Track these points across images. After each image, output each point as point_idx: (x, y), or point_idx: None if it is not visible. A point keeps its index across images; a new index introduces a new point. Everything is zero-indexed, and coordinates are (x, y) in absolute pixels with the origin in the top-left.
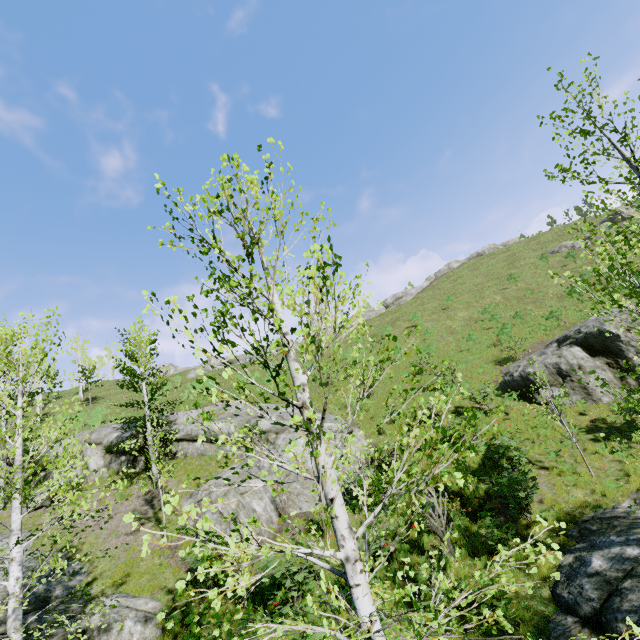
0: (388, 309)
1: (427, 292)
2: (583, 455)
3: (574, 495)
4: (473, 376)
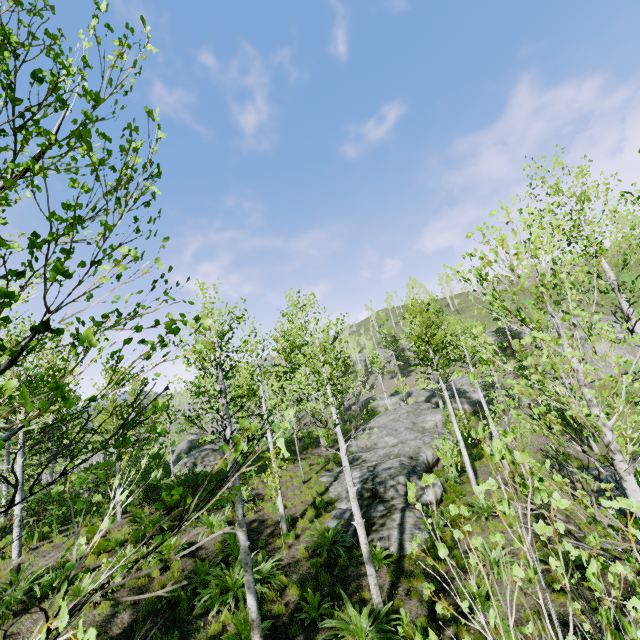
0: None
1: None
2: None
3: None
4: None
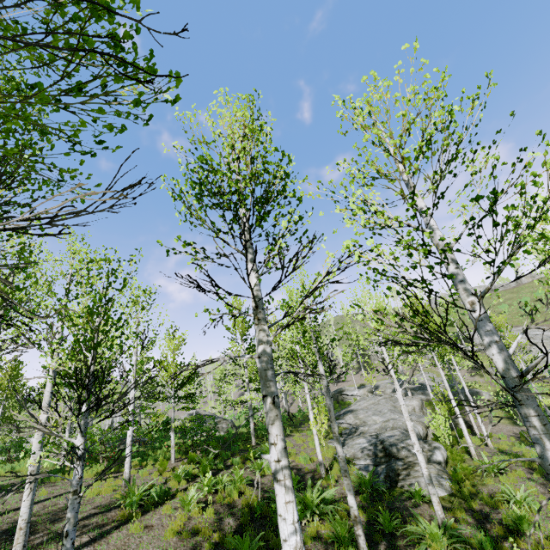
0: None
1: None
2: None
3: None
4: None
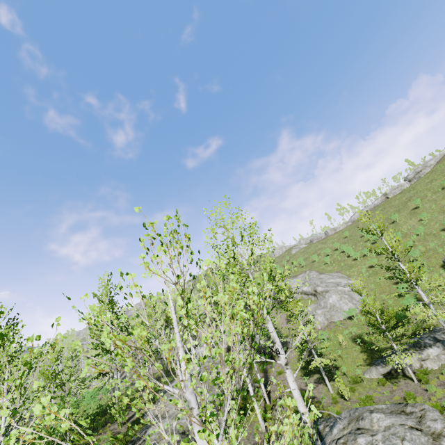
0: (410, 182)
1: (440, 165)
2: (441, 307)
3: (432, 322)
4: (438, 252)
